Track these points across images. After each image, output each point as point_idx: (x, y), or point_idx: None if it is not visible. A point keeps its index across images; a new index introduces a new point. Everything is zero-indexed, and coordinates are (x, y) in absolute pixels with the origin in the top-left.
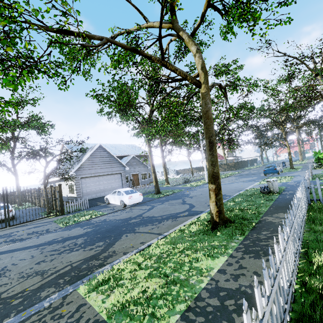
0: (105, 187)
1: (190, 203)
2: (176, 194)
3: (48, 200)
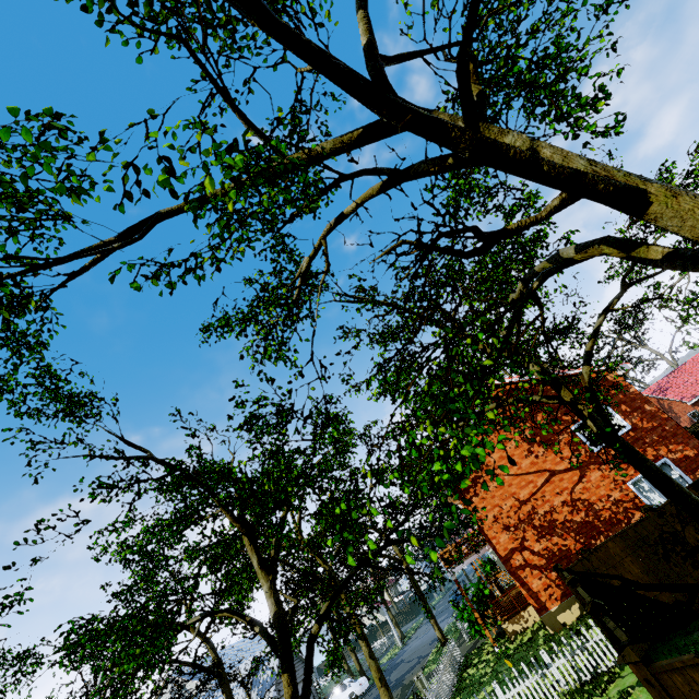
0: None
1: (415, 657)
2: (388, 668)
3: None
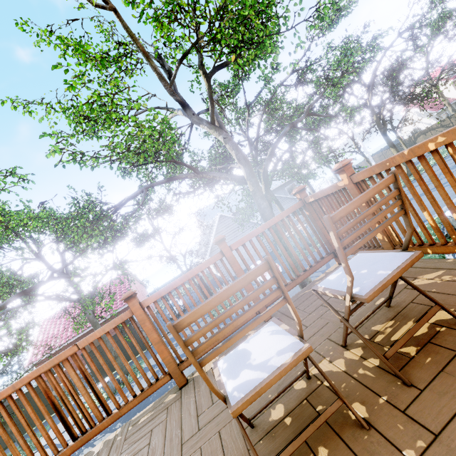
0: (247, 257)
1: None
2: None
3: (201, 290)
